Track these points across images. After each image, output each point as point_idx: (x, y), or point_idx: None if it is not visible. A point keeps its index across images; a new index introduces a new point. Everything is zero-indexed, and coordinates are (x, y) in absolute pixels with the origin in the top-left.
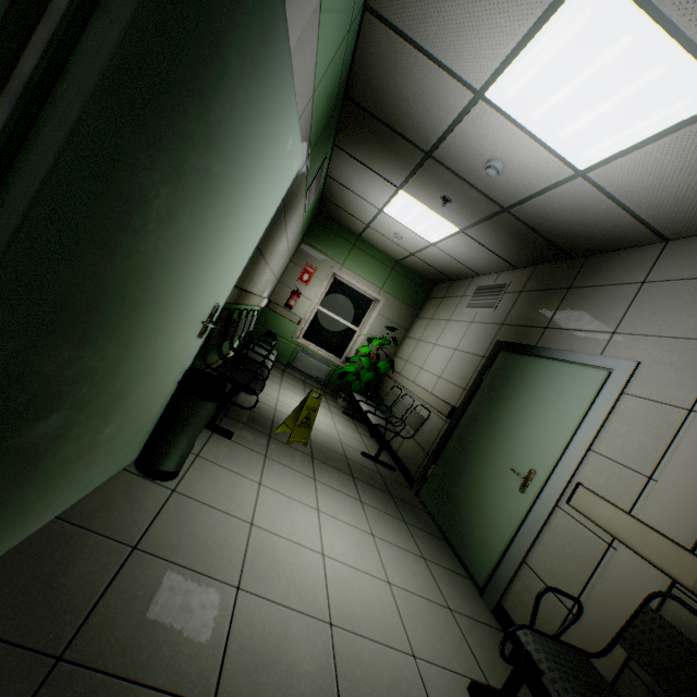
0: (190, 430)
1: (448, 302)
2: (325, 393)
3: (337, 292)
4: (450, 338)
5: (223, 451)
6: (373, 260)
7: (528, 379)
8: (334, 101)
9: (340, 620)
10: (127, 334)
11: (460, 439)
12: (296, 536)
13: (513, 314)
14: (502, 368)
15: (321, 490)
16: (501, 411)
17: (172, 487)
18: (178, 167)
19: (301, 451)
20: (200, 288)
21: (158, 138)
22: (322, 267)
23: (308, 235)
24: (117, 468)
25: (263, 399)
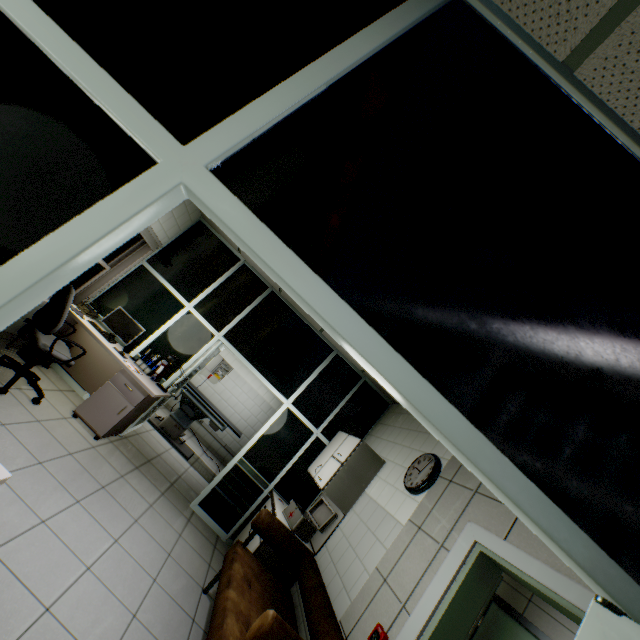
0: None
1: None
2: None
3: None
4: None
5: None
6: None
7: None
8: None
9: None
10: None
11: None
12: None
13: None
14: (495, 622)
15: None
16: None
17: None
18: None
19: None
20: None
21: None
22: None
23: None
24: None
25: None
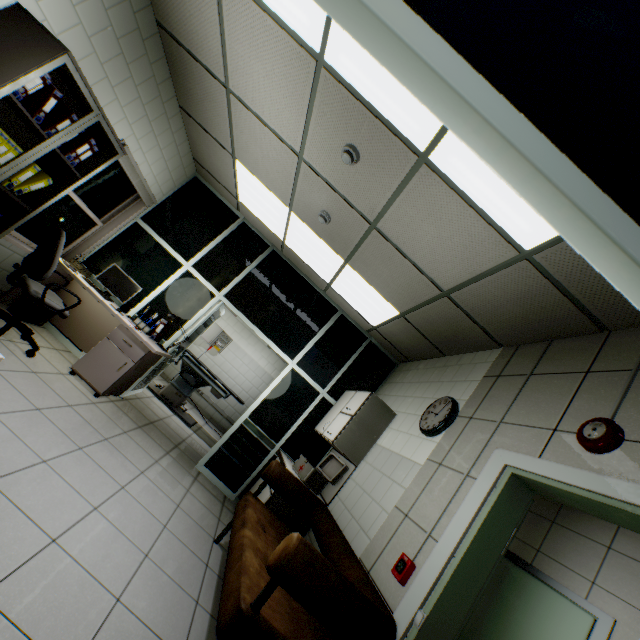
0: None
1: None
2: None
3: None
4: None
5: None
6: None
7: (529, 595)
8: None
9: None
10: None
11: (470, 633)
12: None
13: None
14: (504, 573)
15: None
16: (507, 618)
17: None
18: None
19: None
20: None
21: None
22: None
23: None
24: None
25: None
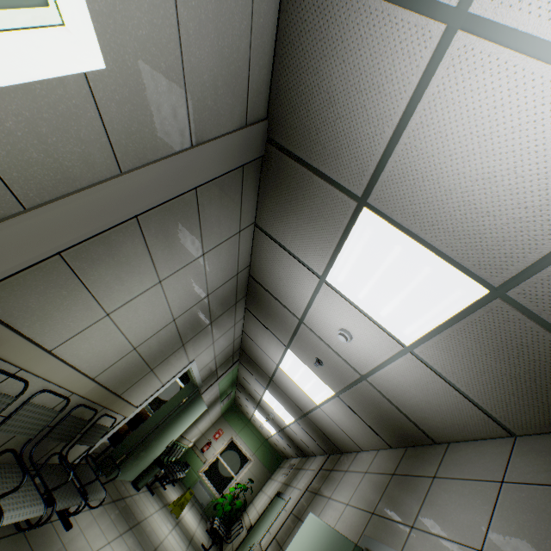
0: (151, 475)
1: (281, 469)
2: (202, 517)
3: (231, 448)
4: (271, 489)
5: (150, 496)
6: (254, 435)
7: (273, 506)
8: (232, 382)
9: (164, 544)
10: (159, 441)
11: (245, 539)
12: (161, 527)
13: (288, 478)
14: (272, 503)
15: (175, 530)
16: (261, 522)
17: (138, 492)
18: (179, 418)
19: (174, 518)
20: (173, 435)
21: (178, 416)
22: (227, 432)
23: (226, 413)
24: (131, 478)
25: (168, 494)
